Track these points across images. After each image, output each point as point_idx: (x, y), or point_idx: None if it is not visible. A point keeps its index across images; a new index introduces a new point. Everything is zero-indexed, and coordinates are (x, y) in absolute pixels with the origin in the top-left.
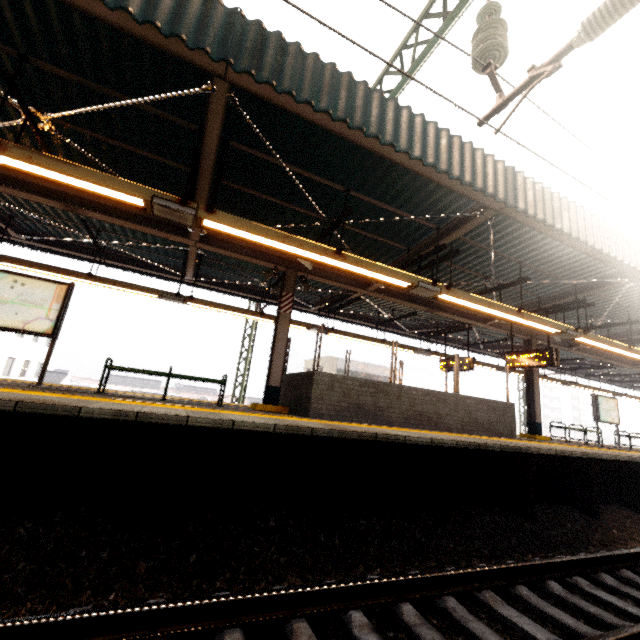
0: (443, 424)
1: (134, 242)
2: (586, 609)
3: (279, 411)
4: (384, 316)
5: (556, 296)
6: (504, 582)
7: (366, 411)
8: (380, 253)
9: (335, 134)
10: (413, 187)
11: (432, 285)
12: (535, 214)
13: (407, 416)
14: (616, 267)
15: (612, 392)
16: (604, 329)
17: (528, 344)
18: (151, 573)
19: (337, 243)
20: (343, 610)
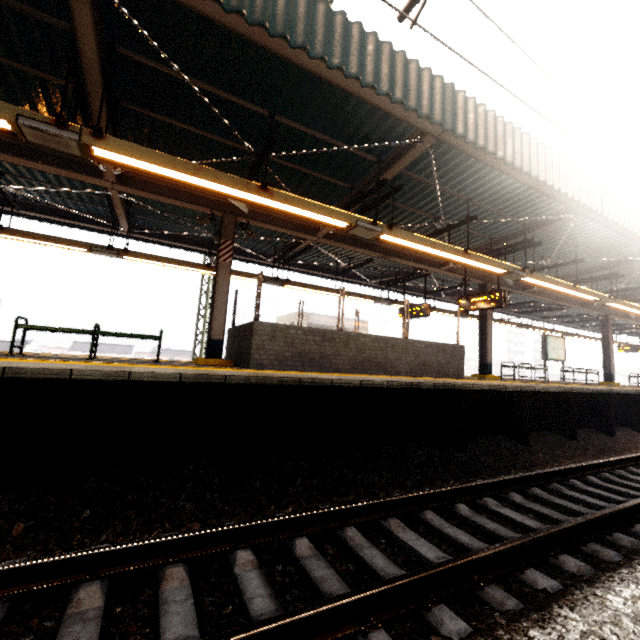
0: (392, 368)
1: (50, 188)
2: (485, 526)
3: (223, 364)
4: (341, 265)
5: (507, 237)
6: (413, 509)
7: (312, 359)
8: (324, 193)
9: (236, 34)
10: (345, 110)
11: (372, 225)
12: (475, 140)
13: (355, 362)
14: (561, 202)
15: (564, 333)
16: (555, 270)
17: (483, 288)
18: (29, 533)
19: (276, 182)
20: (231, 550)
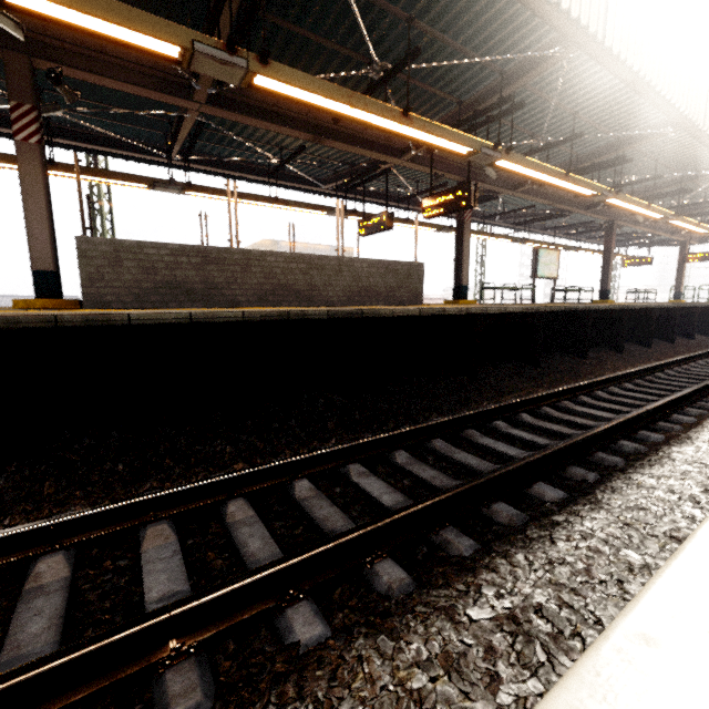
0: (320, 298)
1: None
2: (313, 514)
3: (61, 307)
4: (271, 160)
5: (481, 98)
6: (217, 498)
7: (190, 291)
8: (171, 7)
9: None
10: None
11: (227, 52)
12: None
13: (262, 292)
14: (546, 17)
15: (566, 246)
16: (553, 158)
17: None
18: None
19: None
20: None
